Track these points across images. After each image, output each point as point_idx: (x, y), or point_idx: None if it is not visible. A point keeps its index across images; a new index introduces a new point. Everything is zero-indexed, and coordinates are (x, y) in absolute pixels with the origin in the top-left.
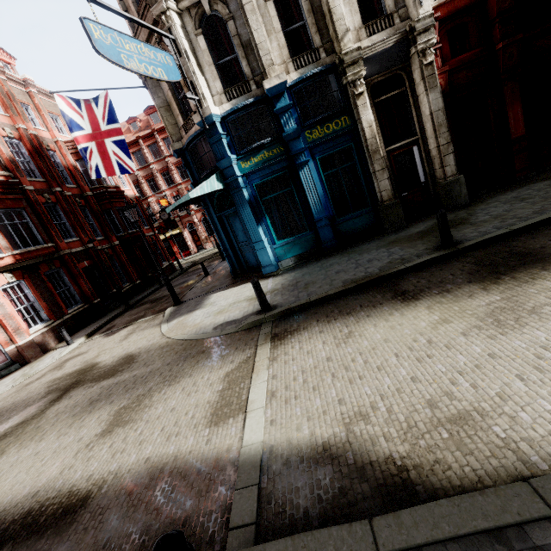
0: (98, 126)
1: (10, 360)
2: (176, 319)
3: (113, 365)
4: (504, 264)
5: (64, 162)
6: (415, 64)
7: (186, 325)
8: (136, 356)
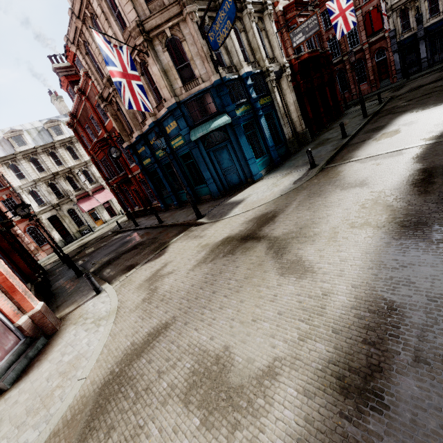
0: (126, 68)
1: (27, 337)
2: (235, 209)
3: (252, 223)
4: (377, 129)
5: None
6: (284, 81)
7: (262, 198)
8: (262, 213)
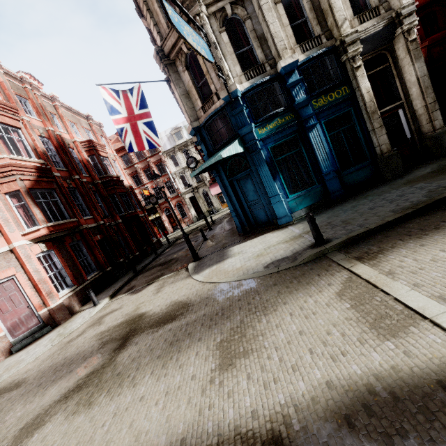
0: (132, 110)
1: (42, 323)
2: (207, 269)
3: (165, 312)
4: None
5: (79, 157)
6: (399, 42)
7: (226, 271)
8: (187, 301)
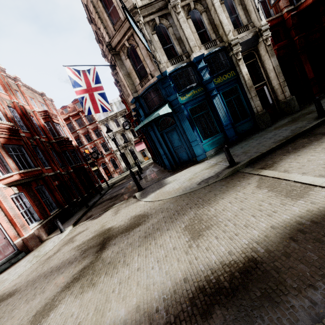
0: (90, 84)
1: (17, 250)
2: (152, 194)
3: (129, 223)
4: None
5: (38, 123)
6: (261, 46)
7: (169, 191)
8: (145, 213)
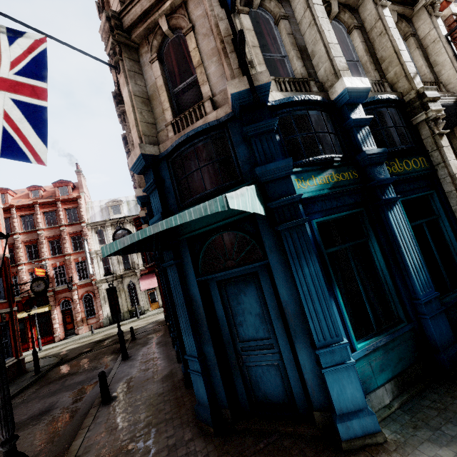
0: None
1: None
2: None
3: None
4: None
5: None
6: None
7: None
8: None
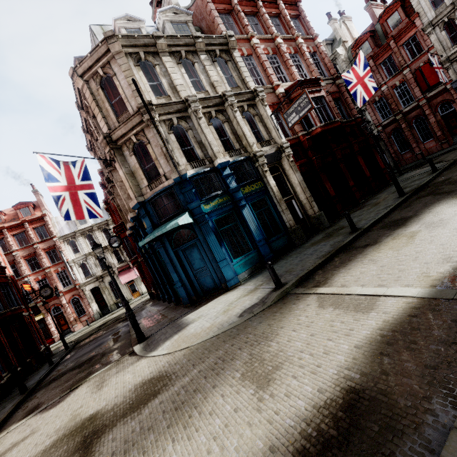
0: (73, 180)
1: None
2: (167, 342)
3: (134, 395)
4: (397, 223)
5: None
6: (284, 161)
7: (196, 333)
8: (163, 374)
